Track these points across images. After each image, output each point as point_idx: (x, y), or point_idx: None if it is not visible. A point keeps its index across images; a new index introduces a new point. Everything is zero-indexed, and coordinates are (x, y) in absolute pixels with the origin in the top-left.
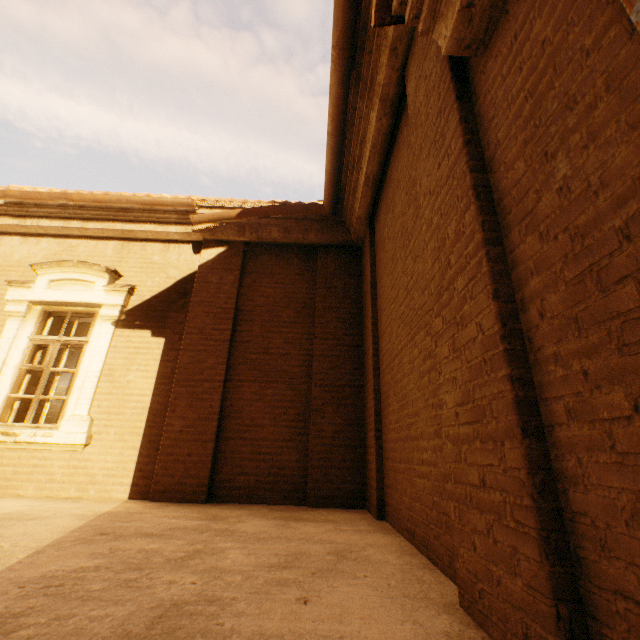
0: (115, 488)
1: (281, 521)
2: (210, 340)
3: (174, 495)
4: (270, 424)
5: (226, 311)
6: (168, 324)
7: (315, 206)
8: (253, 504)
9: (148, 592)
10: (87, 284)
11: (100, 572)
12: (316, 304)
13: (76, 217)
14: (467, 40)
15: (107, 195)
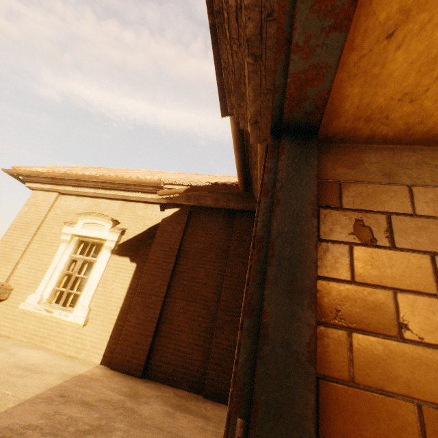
0: (94, 355)
1: (172, 409)
2: (160, 268)
3: (124, 368)
4: (188, 331)
5: (173, 250)
6: (139, 255)
7: (233, 187)
8: (169, 386)
9: None
10: (101, 226)
11: (35, 431)
12: (229, 251)
13: (102, 187)
14: (262, 136)
15: (116, 177)
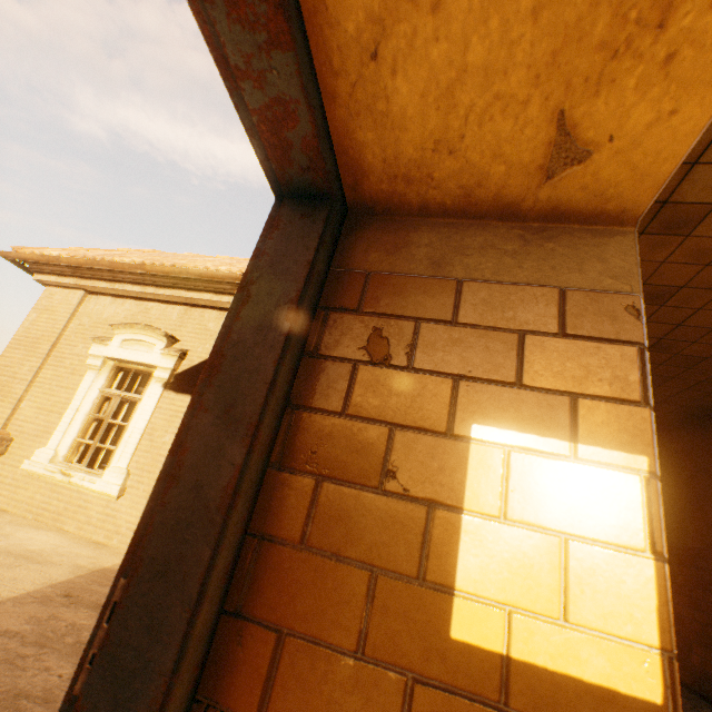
0: None
1: None
2: None
3: None
4: None
5: None
6: None
7: None
8: None
9: (16, 674)
10: (150, 345)
11: (12, 640)
12: None
13: (151, 283)
14: None
15: (172, 267)
